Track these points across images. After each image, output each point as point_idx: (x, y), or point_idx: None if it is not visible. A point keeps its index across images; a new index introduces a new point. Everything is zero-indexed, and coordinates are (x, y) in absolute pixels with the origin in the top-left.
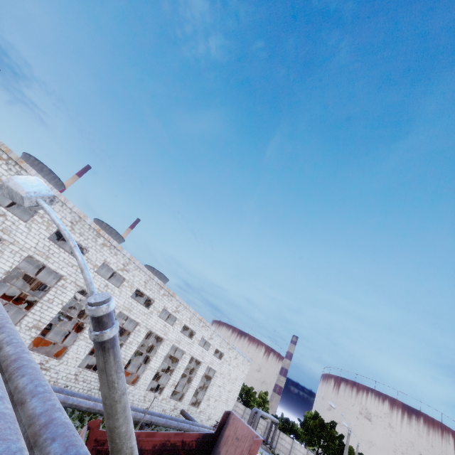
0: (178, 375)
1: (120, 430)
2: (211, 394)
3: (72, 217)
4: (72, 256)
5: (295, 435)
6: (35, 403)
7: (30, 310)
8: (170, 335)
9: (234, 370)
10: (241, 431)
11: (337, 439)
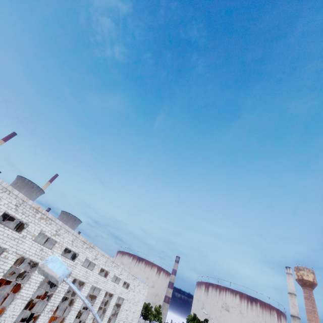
0: (95, 309)
1: None
2: (120, 318)
3: (17, 201)
4: (14, 231)
5: None
6: None
7: None
8: (90, 278)
9: (137, 294)
10: None
11: None
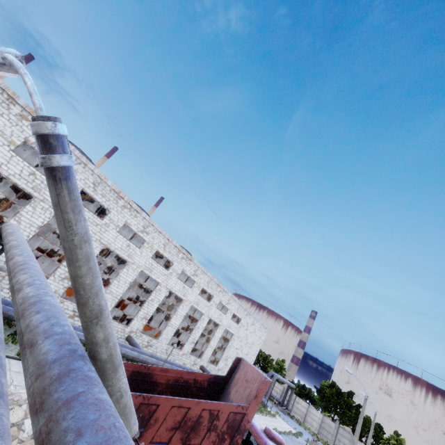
0: (197, 334)
1: (84, 281)
2: (229, 355)
3: (94, 178)
4: (96, 216)
5: (311, 401)
6: (29, 290)
7: (62, 263)
8: (189, 296)
9: (251, 335)
10: (250, 375)
11: (354, 407)
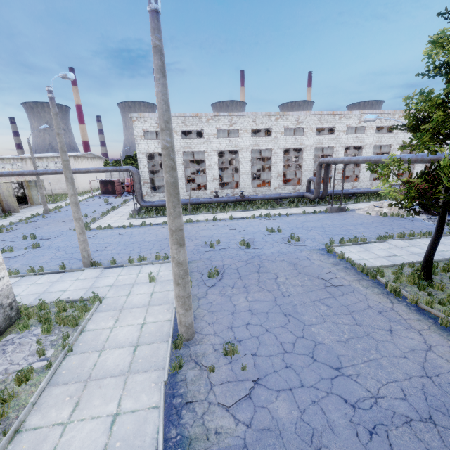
0: None
1: None
2: None
3: (317, 117)
4: (330, 135)
5: None
6: None
7: (331, 168)
8: None
9: None
10: None
11: None
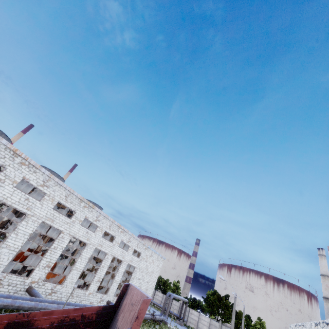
0: (102, 272)
1: None
2: None
3: None
4: None
5: (201, 309)
6: None
7: None
8: (92, 240)
9: (150, 265)
10: (135, 297)
11: (230, 306)
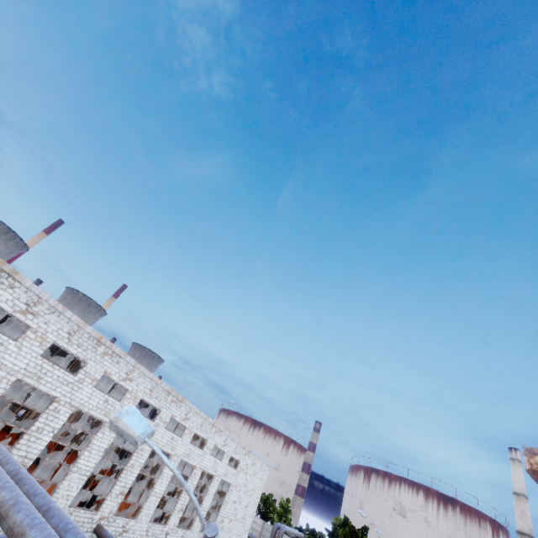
0: (186, 496)
1: None
2: (225, 514)
3: (70, 326)
4: (67, 372)
5: None
6: None
7: (15, 445)
8: (178, 448)
9: (251, 478)
10: None
11: None
